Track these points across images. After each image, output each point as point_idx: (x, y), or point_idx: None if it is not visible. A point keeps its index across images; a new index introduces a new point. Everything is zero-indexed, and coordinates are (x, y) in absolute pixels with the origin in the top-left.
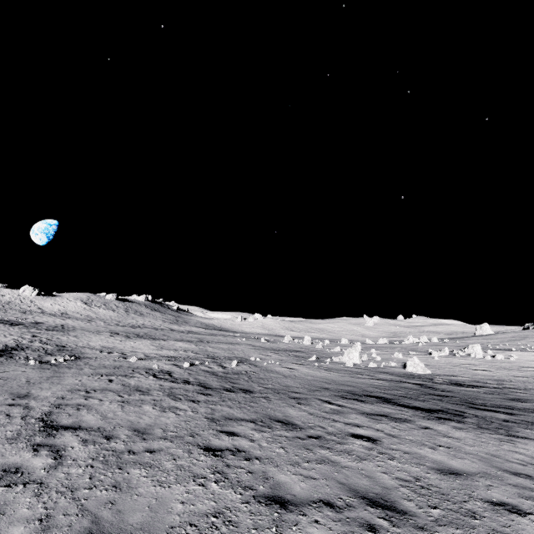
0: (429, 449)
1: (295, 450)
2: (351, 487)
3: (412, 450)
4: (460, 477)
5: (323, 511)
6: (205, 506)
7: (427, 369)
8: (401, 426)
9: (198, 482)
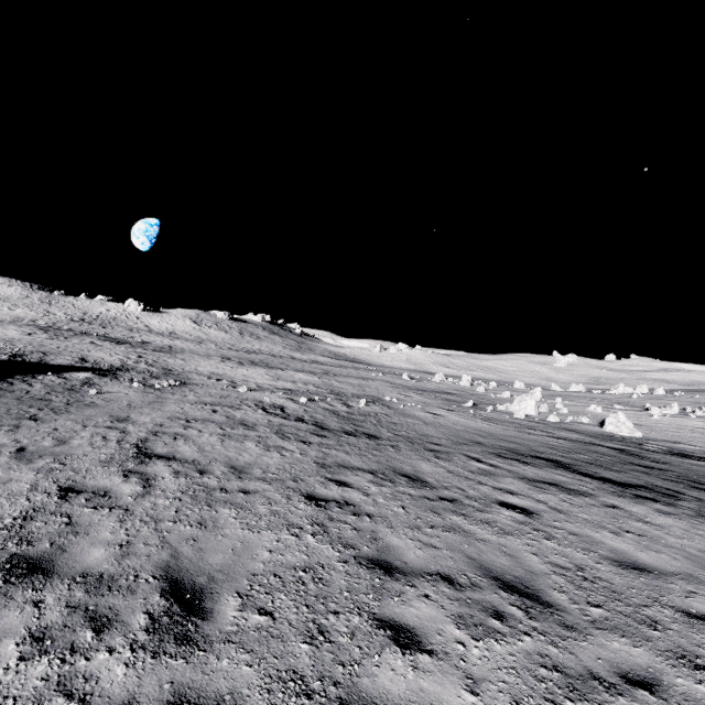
0: (609, 533)
1: (419, 511)
2: (483, 565)
3: (583, 532)
4: (647, 575)
5: (438, 585)
6: (295, 559)
7: (637, 430)
8: (575, 501)
9: (292, 532)
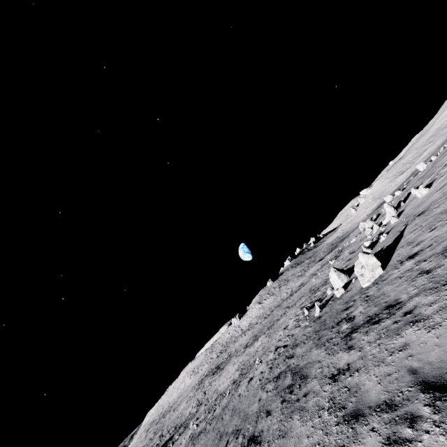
0: None
1: None
2: None
3: None
4: None
5: None
6: None
7: (377, 265)
8: None
9: None
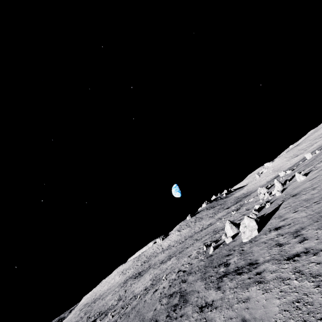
0: None
1: None
2: None
3: None
4: None
5: None
6: None
7: (255, 228)
8: None
9: None
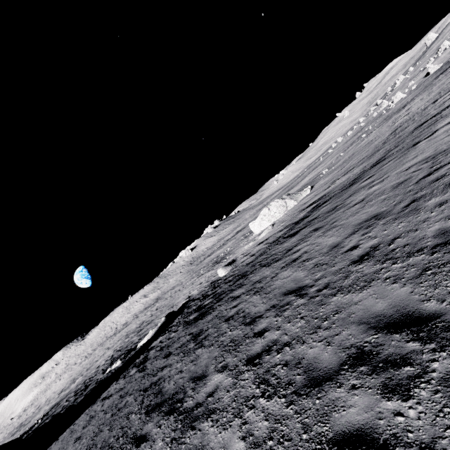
0: None
1: None
2: None
3: None
4: None
5: None
6: None
7: (439, 64)
8: None
9: None
